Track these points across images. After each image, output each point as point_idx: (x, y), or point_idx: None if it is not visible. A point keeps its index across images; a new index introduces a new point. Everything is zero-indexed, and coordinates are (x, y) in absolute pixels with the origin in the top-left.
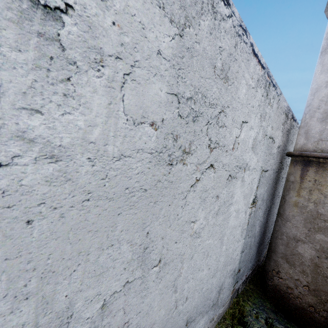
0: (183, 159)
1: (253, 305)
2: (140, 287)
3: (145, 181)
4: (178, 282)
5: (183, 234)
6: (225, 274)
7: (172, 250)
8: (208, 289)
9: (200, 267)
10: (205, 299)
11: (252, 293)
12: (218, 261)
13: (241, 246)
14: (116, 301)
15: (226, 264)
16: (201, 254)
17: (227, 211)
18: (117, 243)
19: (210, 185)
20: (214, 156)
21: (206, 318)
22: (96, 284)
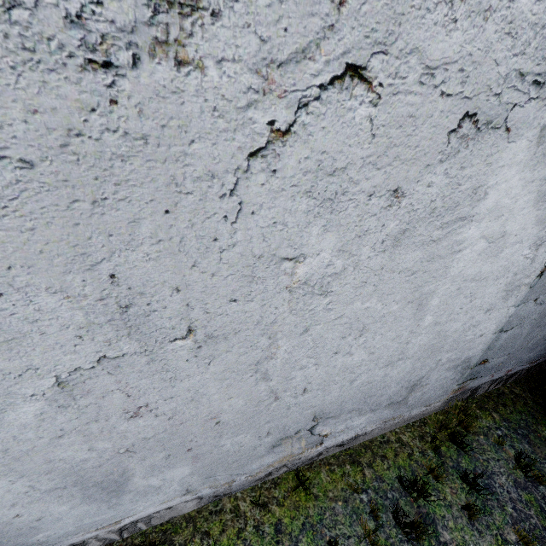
0: (166, 38)
1: (502, 422)
2: (151, 367)
3: (6, 131)
4: (270, 367)
5: (258, 285)
6: (431, 364)
7: (228, 315)
8: (372, 383)
9: (340, 348)
10: (364, 395)
11: (512, 403)
12: (406, 342)
13: (498, 321)
14: (92, 380)
15: (435, 349)
16: (340, 327)
17: (445, 239)
18: (13, 291)
19: (357, 152)
20: (371, 21)
21: (371, 417)
22: (12, 355)
